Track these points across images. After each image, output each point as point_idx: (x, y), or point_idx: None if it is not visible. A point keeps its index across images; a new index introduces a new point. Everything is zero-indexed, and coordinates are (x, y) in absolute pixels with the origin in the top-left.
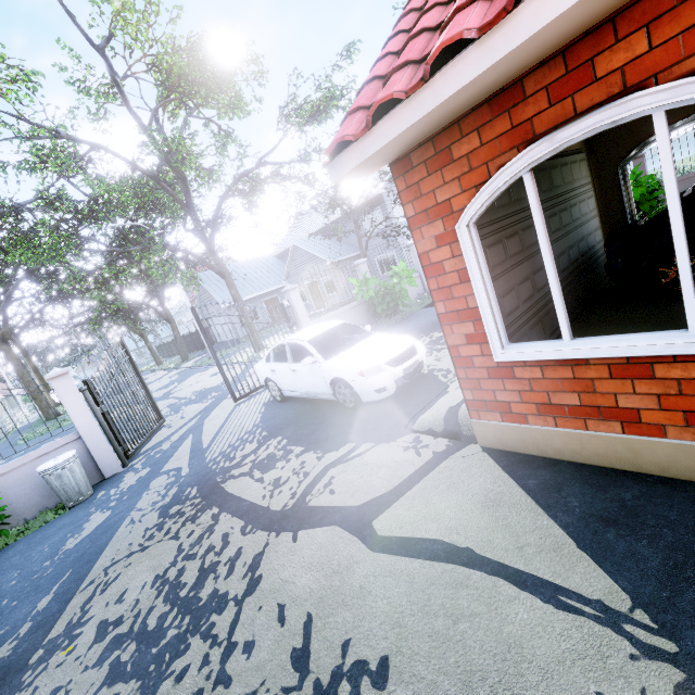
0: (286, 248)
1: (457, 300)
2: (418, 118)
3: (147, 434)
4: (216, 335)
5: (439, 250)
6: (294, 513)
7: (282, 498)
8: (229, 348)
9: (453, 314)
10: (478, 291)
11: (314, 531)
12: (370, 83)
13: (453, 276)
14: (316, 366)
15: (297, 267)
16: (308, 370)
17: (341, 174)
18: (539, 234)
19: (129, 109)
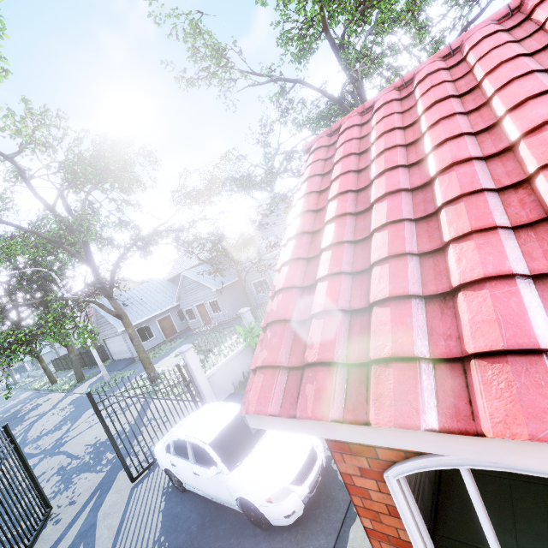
0: (176, 273)
1: (386, 526)
2: (358, 441)
3: (28, 544)
4: (112, 353)
5: (363, 479)
6: None
7: None
8: (125, 368)
9: (382, 534)
10: (412, 533)
11: None
12: (282, 323)
13: (381, 505)
14: (220, 478)
15: (186, 292)
16: (212, 479)
17: (262, 426)
18: (481, 518)
19: (35, 194)
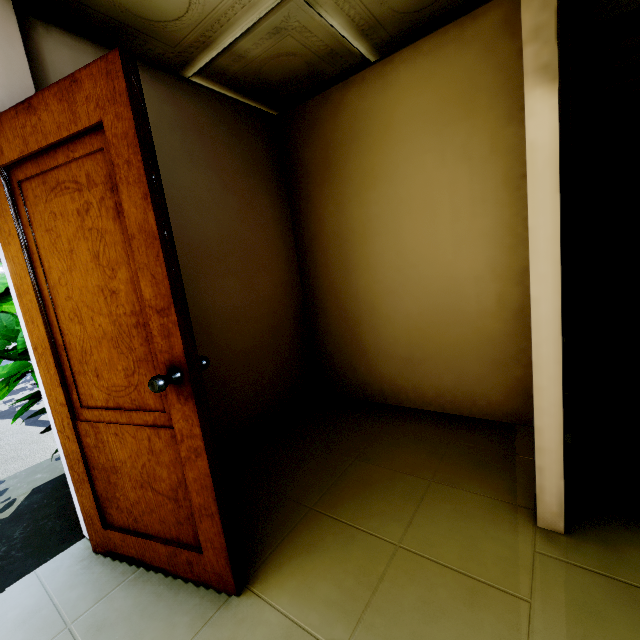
0: None
1: None
2: None
3: None
4: None
5: None
6: (1, 413)
7: (2, 408)
8: None
9: None
10: None
11: (3, 420)
12: None
13: None
14: None
15: None
16: None
17: None
18: None
19: None
